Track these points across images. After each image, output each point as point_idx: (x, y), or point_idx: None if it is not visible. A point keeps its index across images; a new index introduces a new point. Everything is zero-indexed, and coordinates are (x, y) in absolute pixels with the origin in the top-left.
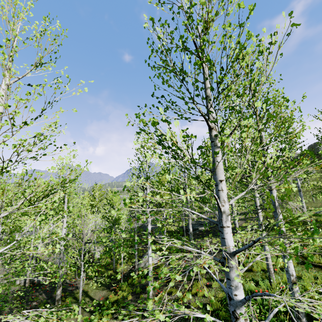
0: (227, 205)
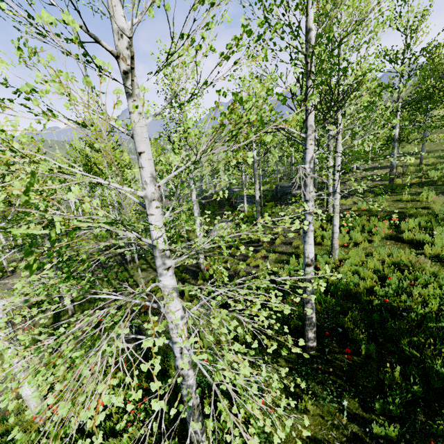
0: (151, 187)
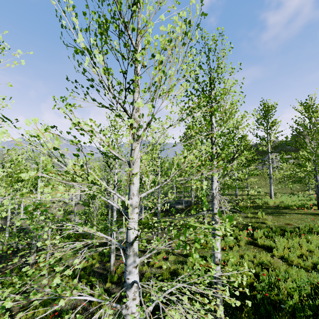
0: (136, 198)
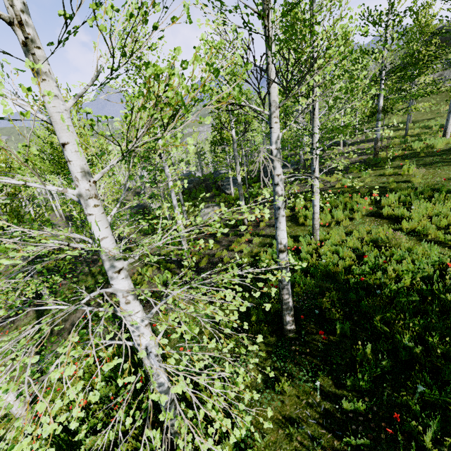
0: (84, 184)
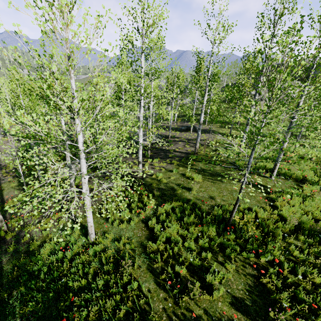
0: None
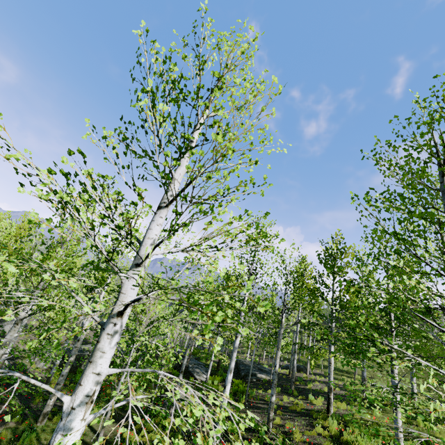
0: None
